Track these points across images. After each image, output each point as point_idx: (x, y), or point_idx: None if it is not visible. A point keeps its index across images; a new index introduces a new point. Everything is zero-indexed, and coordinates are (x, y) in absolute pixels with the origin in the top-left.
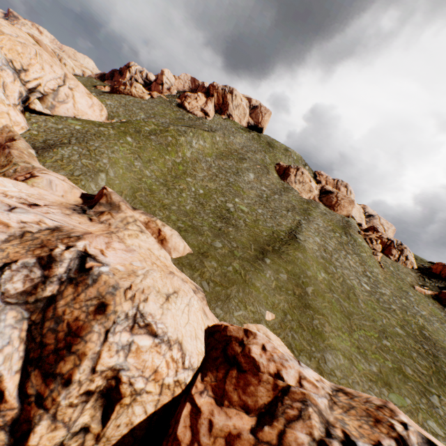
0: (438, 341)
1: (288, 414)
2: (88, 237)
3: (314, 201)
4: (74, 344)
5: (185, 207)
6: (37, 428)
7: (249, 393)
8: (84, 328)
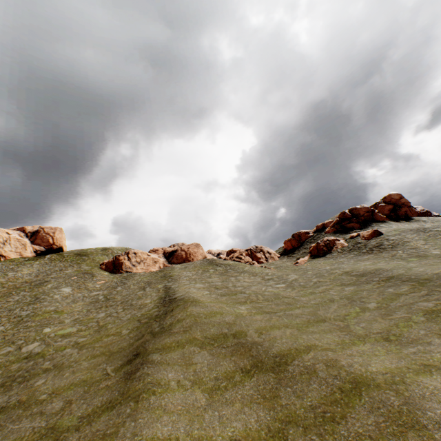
0: (366, 270)
1: None
2: None
3: (167, 267)
4: None
5: None
6: None
7: None
8: None
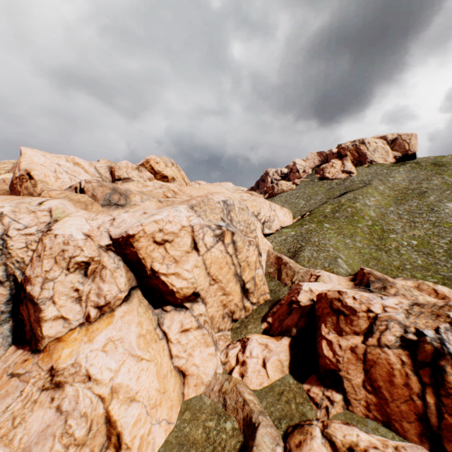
0: None
1: None
2: None
3: None
4: None
5: (415, 263)
6: None
7: None
8: None
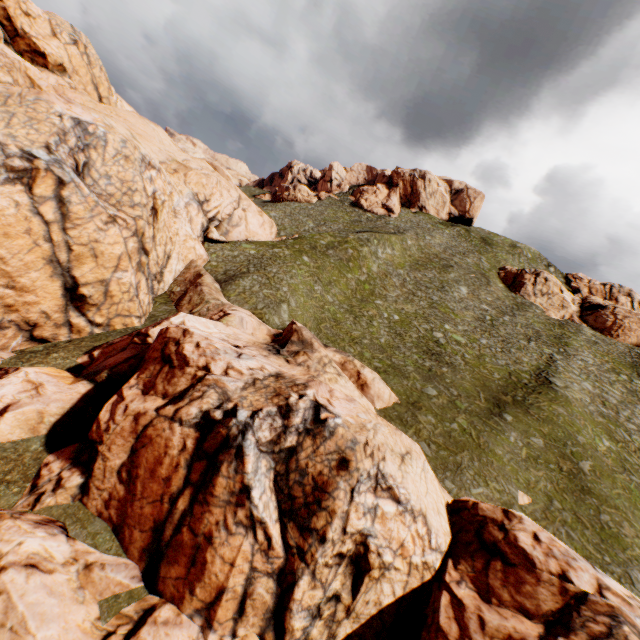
0: None
1: (590, 629)
2: (313, 384)
3: (572, 321)
4: (323, 500)
5: (378, 340)
6: (300, 581)
7: (524, 593)
8: (329, 484)
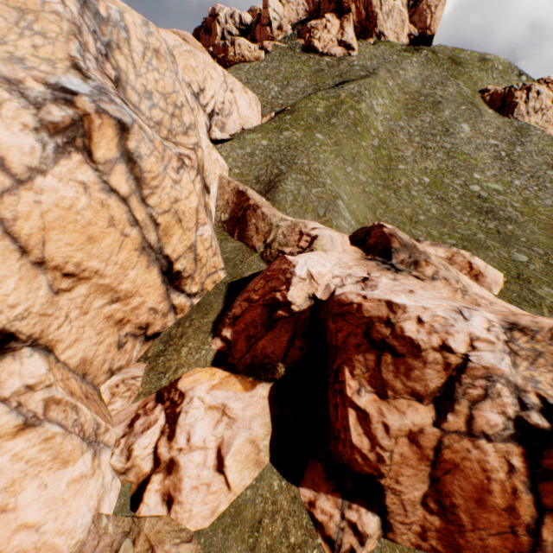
0: None
1: None
2: None
3: None
4: None
5: (430, 212)
6: None
7: None
8: None
